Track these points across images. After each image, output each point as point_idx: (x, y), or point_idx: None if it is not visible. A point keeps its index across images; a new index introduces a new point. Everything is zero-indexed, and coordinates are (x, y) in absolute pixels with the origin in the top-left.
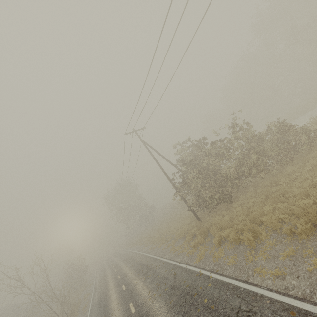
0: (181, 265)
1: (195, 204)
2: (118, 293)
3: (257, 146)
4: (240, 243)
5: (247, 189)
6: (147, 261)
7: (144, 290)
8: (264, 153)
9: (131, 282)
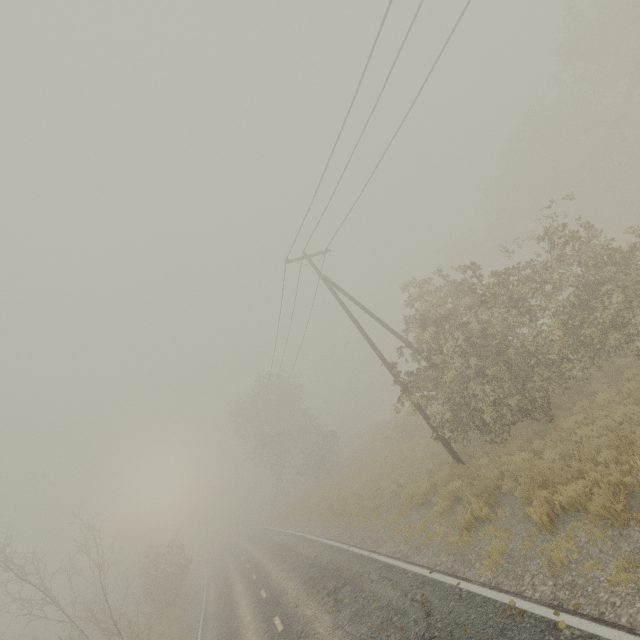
0: (438, 577)
1: (451, 424)
2: (264, 639)
3: (619, 278)
4: (629, 524)
5: (587, 389)
6: (333, 560)
7: (337, 638)
8: (636, 295)
9: (297, 612)
